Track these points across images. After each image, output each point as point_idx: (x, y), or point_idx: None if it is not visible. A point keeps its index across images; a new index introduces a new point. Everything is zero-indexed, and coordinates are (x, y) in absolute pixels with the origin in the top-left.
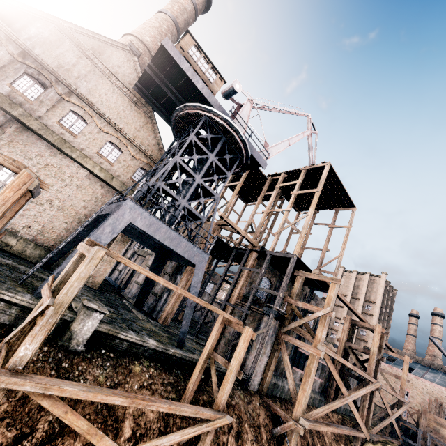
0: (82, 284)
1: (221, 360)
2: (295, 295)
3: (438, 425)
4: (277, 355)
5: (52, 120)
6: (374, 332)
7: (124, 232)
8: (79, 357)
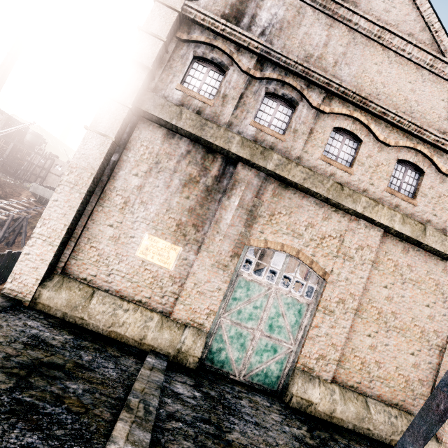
0: None
1: None
2: None
3: None
4: None
5: (314, 157)
6: None
7: None
8: None
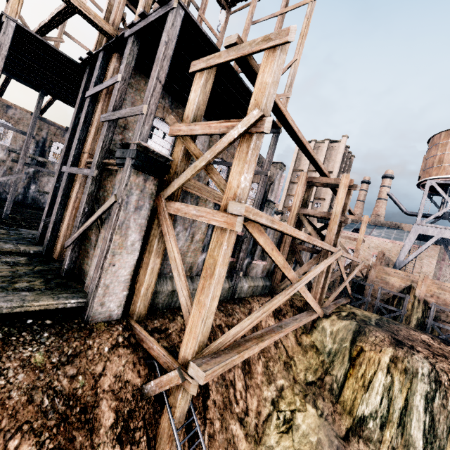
0: None
1: None
2: (190, 115)
3: (386, 275)
4: (162, 244)
5: None
6: (339, 187)
7: None
8: None
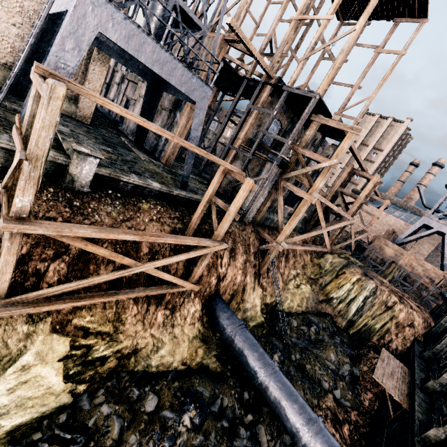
0: (52, 134)
1: (221, 204)
2: (304, 143)
3: (385, 245)
4: (273, 197)
5: None
6: (370, 182)
7: (99, 46)
8: (87, 197)
